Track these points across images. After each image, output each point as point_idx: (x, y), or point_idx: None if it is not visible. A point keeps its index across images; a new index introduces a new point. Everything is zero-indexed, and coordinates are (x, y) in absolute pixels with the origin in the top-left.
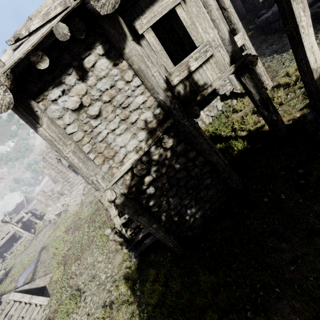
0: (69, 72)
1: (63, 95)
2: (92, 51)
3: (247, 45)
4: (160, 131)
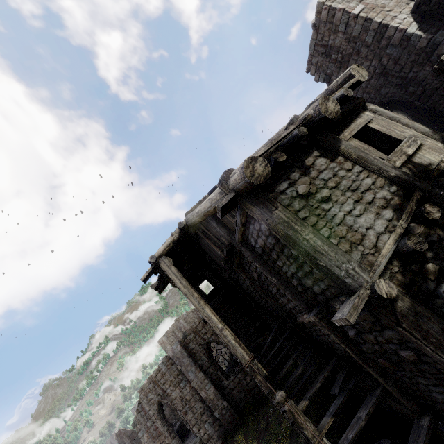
0: (293, 170)
1: (290, 186)
2: (310, 155)
3: None
4: (411, 204)
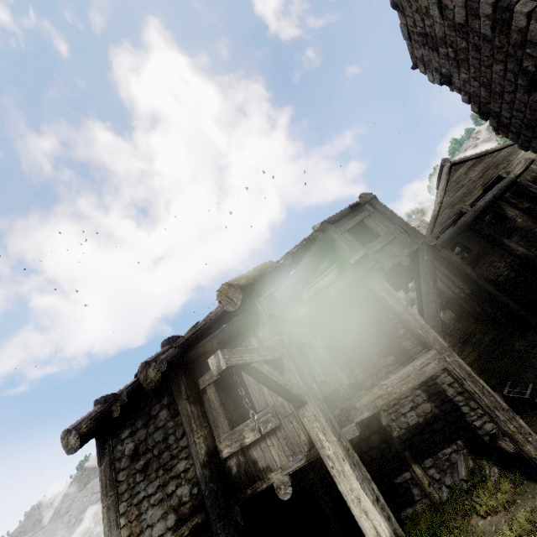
0: (140, 415)
1: (129, 436)
2: (160, 400)
3: (454, 371)
4: (188, 525)
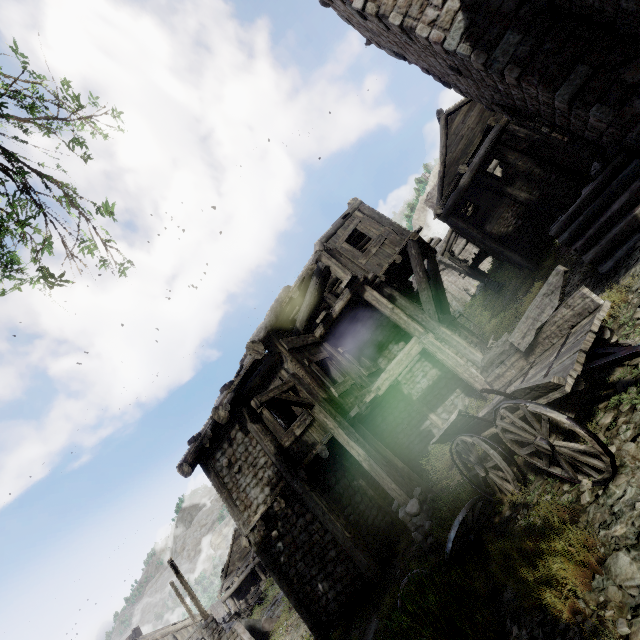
0: (224, 441)
1: (222, 456)
2: (234, 428)
3: (429, 349)
4: (277, 489)
